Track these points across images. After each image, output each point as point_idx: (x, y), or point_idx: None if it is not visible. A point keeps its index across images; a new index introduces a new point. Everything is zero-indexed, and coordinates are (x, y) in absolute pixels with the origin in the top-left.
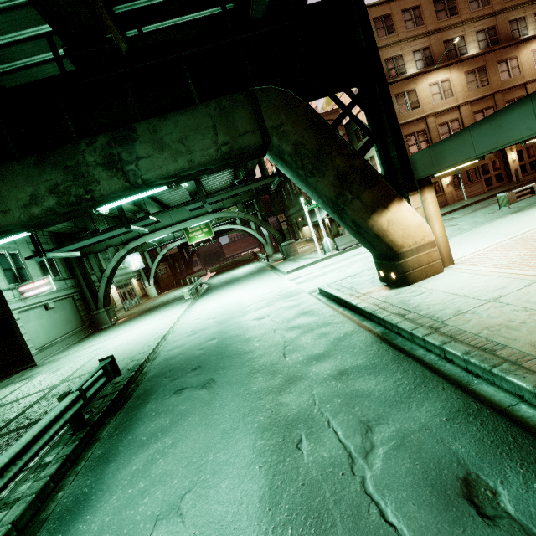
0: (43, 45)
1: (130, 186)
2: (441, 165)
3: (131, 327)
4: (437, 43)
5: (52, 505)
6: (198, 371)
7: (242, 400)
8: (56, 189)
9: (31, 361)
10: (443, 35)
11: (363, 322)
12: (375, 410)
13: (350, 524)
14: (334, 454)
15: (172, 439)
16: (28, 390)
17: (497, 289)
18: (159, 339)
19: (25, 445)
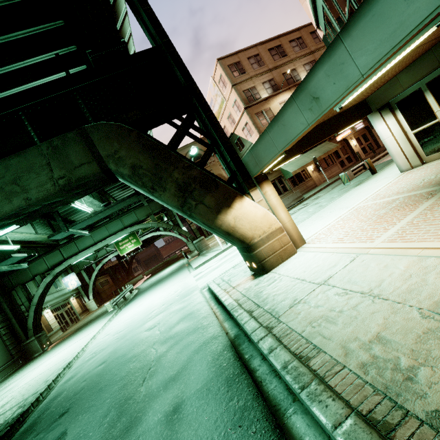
0: None
1: None
2: (262, 163)
3: (53, 354)
4: (278, 76)
5: None
6: (63, 418)
7: None
8: None
9: None
10: (281, 70)
11: (226, 323)
12: None
13: None
14: None
15: None
16: None
17: (329, 268)
18: (61, 370)
19: None
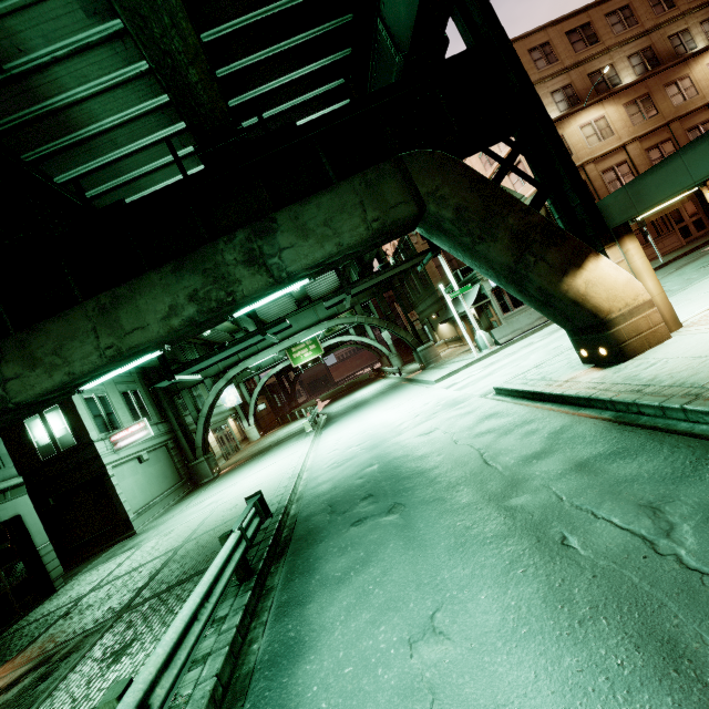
0: (155, 153)
1: (273, 282)
2: (646, 203)
3: (246, 474)
4: (580, 79)
5: (251, 658)
6: (372, 499)
7: (454, 515)
8: (196, 296)
9: (129, 528)
10: (585, 68)
11: (580, 411)
12: (654, 491)
13: (685, 600)
14: (621, 541)
15: (380, 568)
16: (142, 558)
17: None
18: (295, 478)
19: (209, 585)
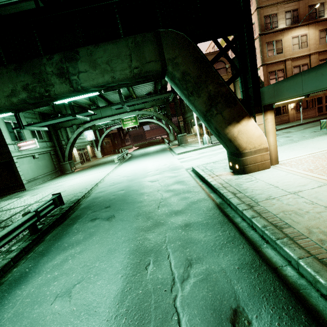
0: None
1: (73, 90)
2: (280, 97)
3: (81, 175)
4: (304, 7)
5: (9, 275)
6: (108, 209)
7: (125, 232)
8: (27, 87)
9: (23, 187)
10: (309, 1)
11: (211, 194)
12: (198, 253)
13: (158, 324)
14: (165, 277)
15: (81, 249)
16: (17, 204)
17: (299, 185)
18: (93, 185)
19: None
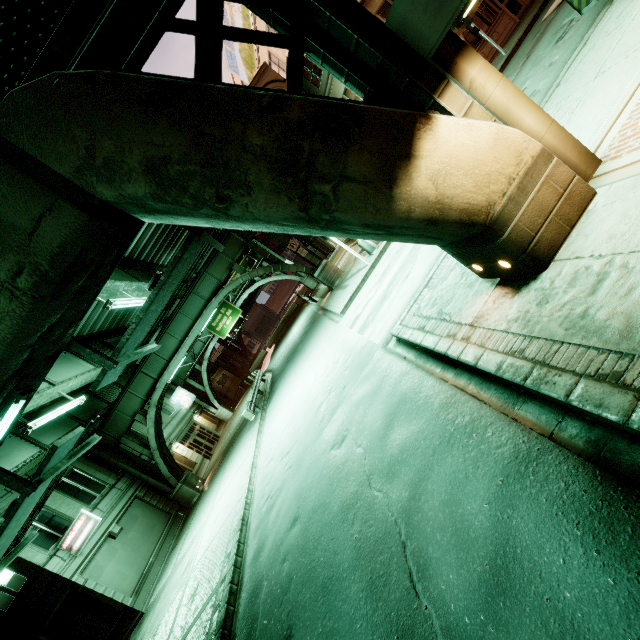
0: None
1: None
2: None
3: (214, 500)
4: None
5: None
6: None
7: None
8: None
9: (135, 613)
10: None
11: (519, 409)
12: None
13: None
14: None
15: None
16: None
17: None
18: (237, 534)
19: None
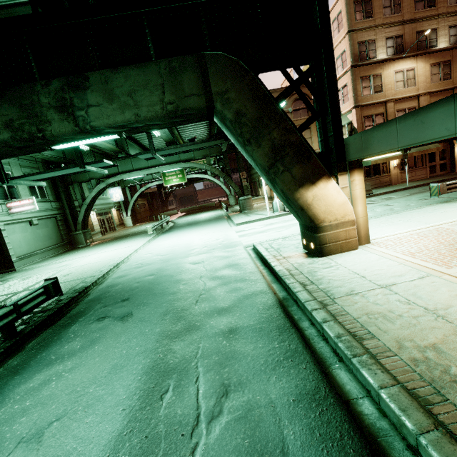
0: None
1: (79, 130)
2: (369, 151)
3: (98, 251)
4: (410, 33)
5: None
6: (125, 303)
7: (143, 339)
8: (11, 124)
9: (11, 266)
10: (417, 25)
11: (273, 284)
12: (240, 376)
13: None
14: (186, 412)
15: (73, 364)
16: None
17: (393, 276)
18: (112, 266)
19: None
